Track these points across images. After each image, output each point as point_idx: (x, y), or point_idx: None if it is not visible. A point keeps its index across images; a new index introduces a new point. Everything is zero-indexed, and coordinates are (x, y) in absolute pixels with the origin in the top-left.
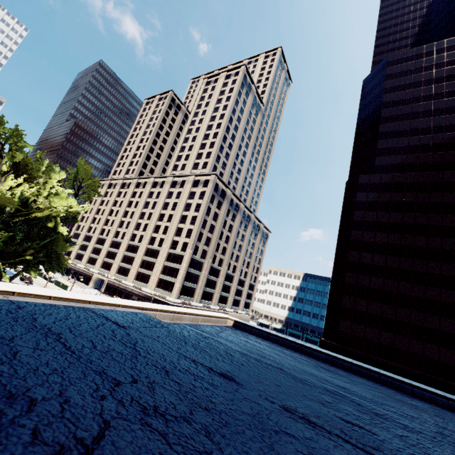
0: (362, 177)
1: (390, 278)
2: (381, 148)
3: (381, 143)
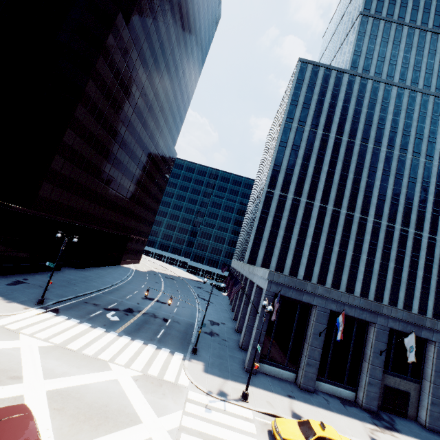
0: (121, 19)
1: (95, 149)
2: (142, 4)
3: None
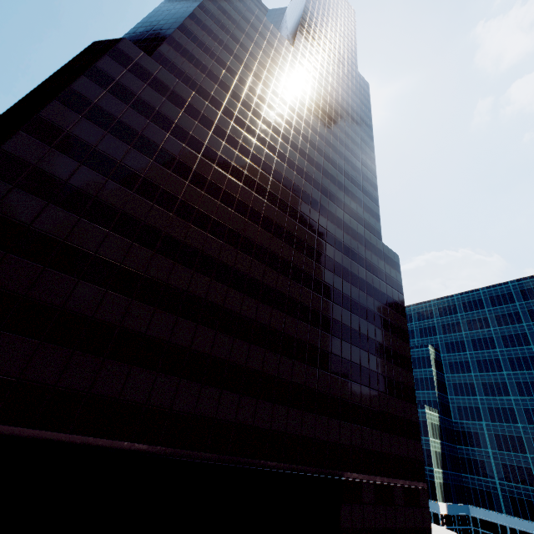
0: (130, 45)
1: (96, 221)
2: (177, 40)
3: (180, 36)
